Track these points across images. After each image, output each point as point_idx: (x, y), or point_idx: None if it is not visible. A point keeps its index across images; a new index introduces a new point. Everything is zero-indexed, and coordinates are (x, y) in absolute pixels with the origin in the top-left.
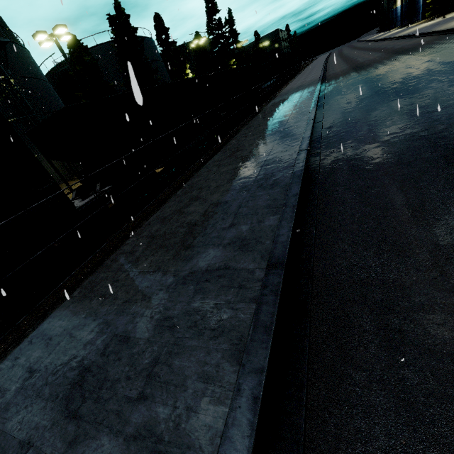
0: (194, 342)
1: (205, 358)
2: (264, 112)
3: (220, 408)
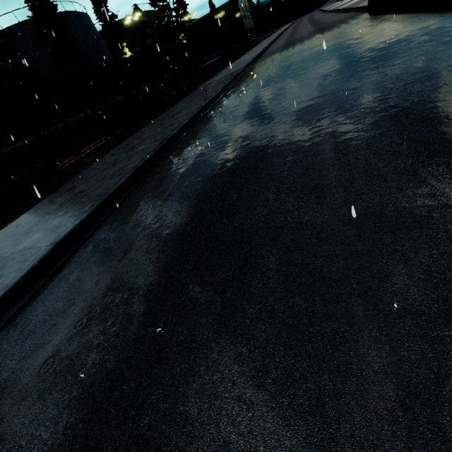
0: None
1: None
2: (190, 95)
3: None
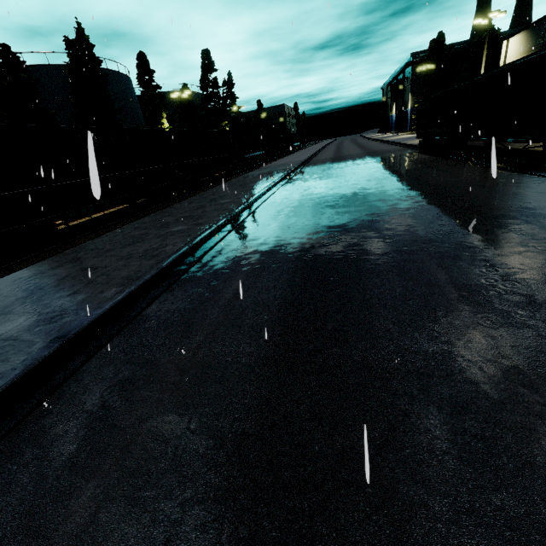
0: None
1: None
2: (232, 182)
3: None
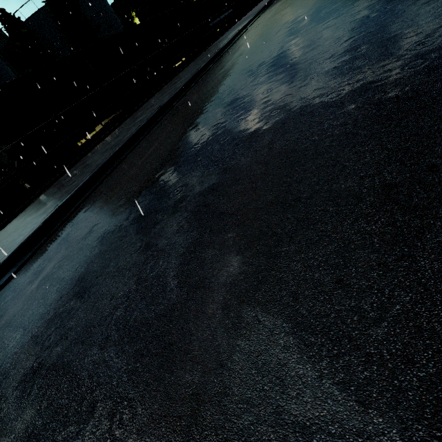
0: None
1: None
2: (197, 58)
3: None
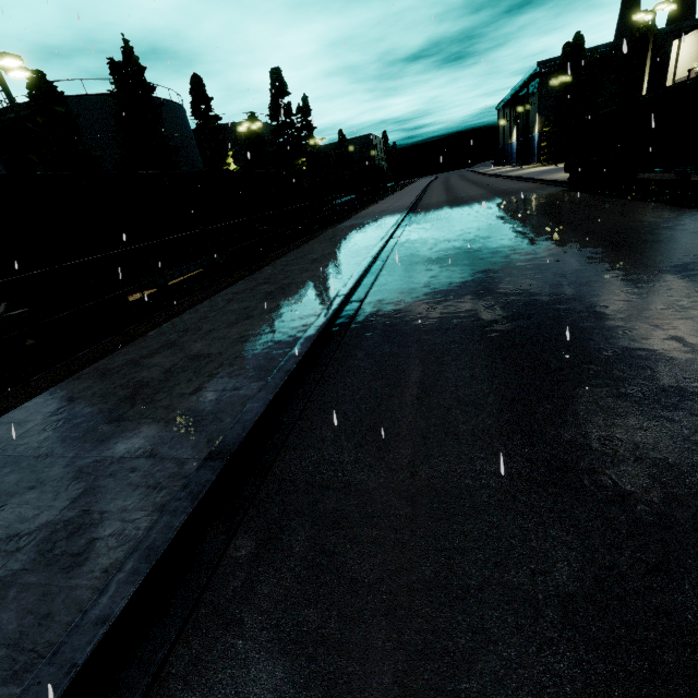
0: (32, 576)
1: (34, 604)
2: (327, 236)
3: (8, 688)
